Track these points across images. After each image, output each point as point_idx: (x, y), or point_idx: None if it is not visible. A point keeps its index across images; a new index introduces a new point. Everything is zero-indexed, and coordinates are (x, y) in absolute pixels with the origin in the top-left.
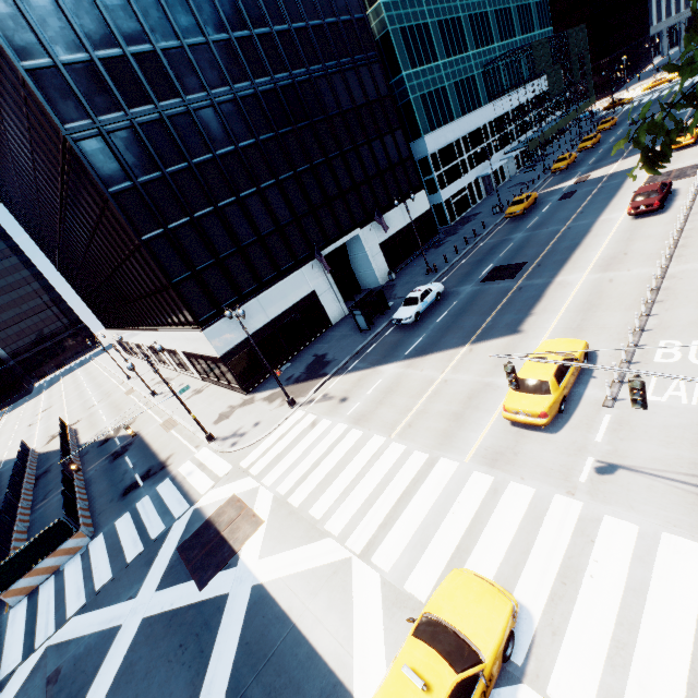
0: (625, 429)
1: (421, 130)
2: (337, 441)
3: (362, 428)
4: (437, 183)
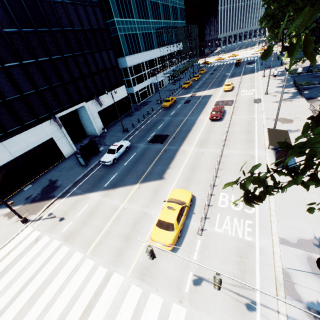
0: (206, 251)
1: (124, 53)
2: (50, 256)
3: (69, 244)
4: (132, 83)
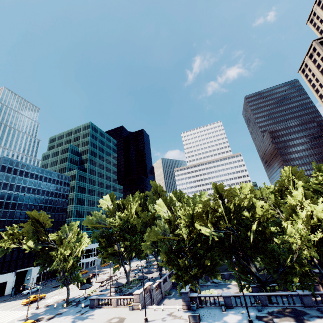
0: (35, 304)
1: None
2: None
3: None
4: None
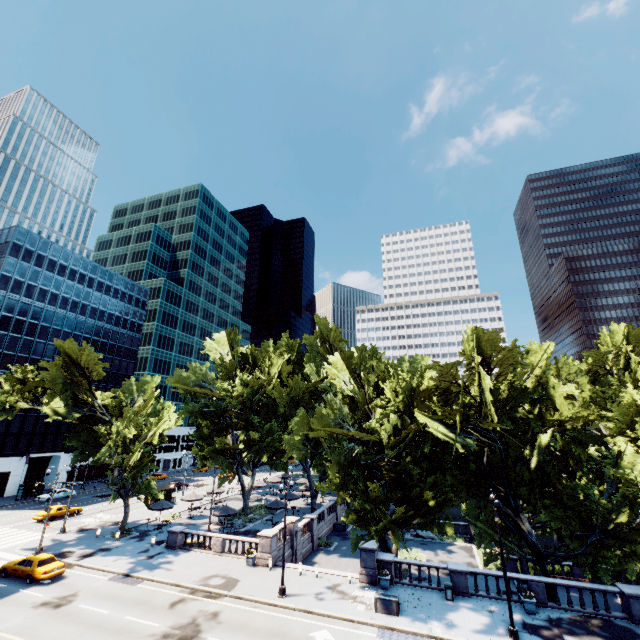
0: (61, 523)
1: None
2: None
3: None
4: None
